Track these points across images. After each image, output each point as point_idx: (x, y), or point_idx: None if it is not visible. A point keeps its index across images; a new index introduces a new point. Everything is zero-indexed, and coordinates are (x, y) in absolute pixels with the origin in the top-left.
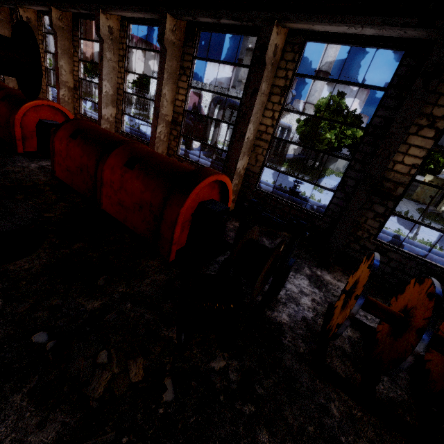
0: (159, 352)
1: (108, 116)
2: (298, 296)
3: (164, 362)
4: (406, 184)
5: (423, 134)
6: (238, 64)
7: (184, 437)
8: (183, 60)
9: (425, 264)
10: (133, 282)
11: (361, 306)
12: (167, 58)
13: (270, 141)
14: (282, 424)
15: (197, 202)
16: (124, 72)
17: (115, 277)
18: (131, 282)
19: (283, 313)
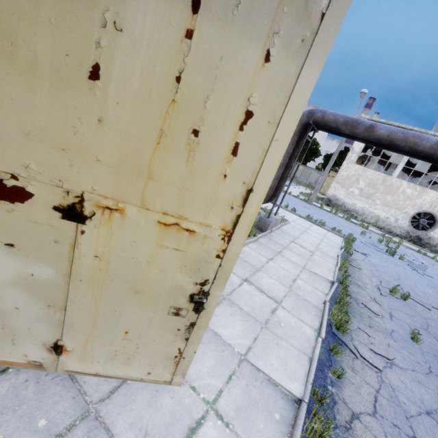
0: None
1: None
2: None
3: None
4: None
5: None
6: None
7: None
8: None
9: None
10: None
11: None
12: None
13: None
14: None
15: None
16: None
17: None
18: None
19: None
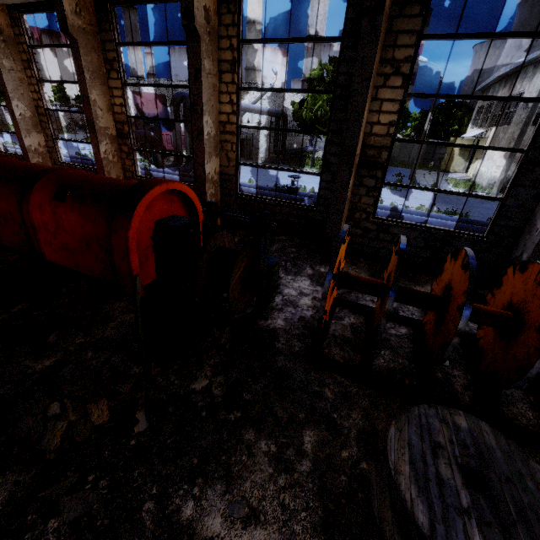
0: (130, 390)
1: (36, 147)
2: (297, 298)
3: (136, 398)
4: (388, 146)
5: (391, 85)
6: (173, 42)
7: (160, 458)
8: (105, 50)
9: (427, 231)
10: (94, 329)
11: (345, 285)
12: (82, 52)
13: (236, 132)
14: (270, 420)
15: (154, 222)
16: (37, 83)
17: (70, 329)
18: (91, 330)
19: (278, 319)
